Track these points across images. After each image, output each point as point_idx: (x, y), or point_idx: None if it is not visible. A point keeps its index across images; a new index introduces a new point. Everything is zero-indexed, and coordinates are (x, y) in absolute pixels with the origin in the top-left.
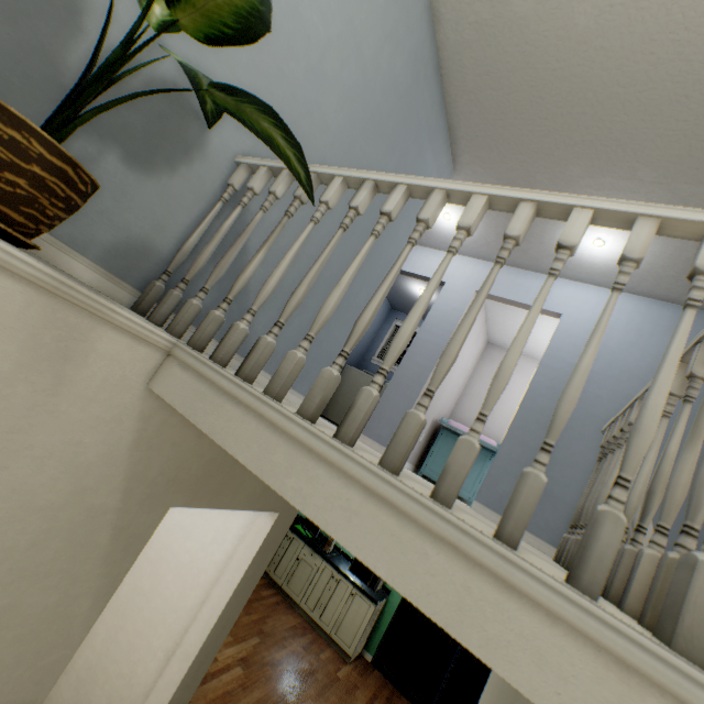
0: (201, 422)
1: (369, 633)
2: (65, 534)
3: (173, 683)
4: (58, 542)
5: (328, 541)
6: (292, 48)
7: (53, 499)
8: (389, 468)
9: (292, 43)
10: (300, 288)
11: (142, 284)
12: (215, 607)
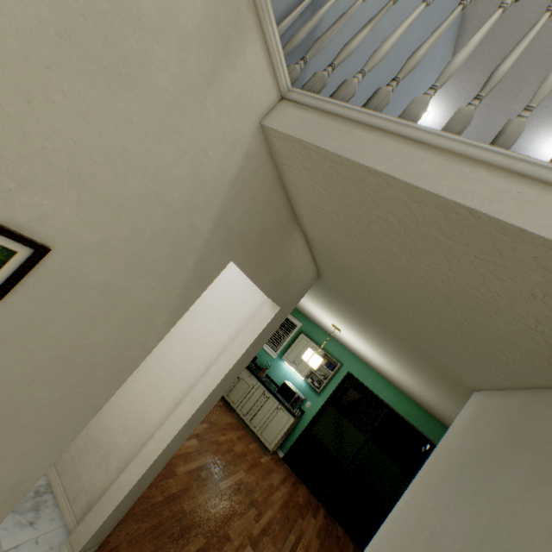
0: (329, 146)
1: (284, 438)
2: (172, 241)
3: (182, 419)
4: (166, 247)
5: (263, 369)
6: None
7: (175, 201)
8: None
9: None
10: (420, 51)
11: None
12: (220, 370)
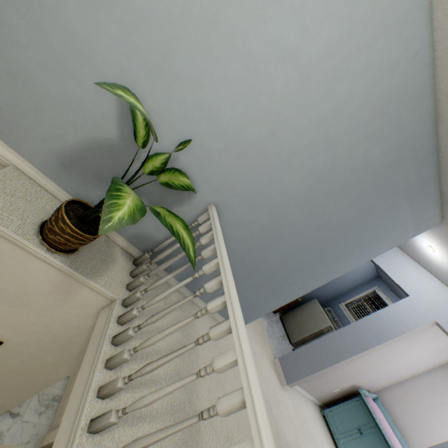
0: (88, 350)
1: None
2: (61, 343)
3: None
4: (58, 345)
5: None
6: (265, 152)
7: (58, 332)
8: None
9: (266, 150)
10: (156, 315)
11: (144, 250)
12: None
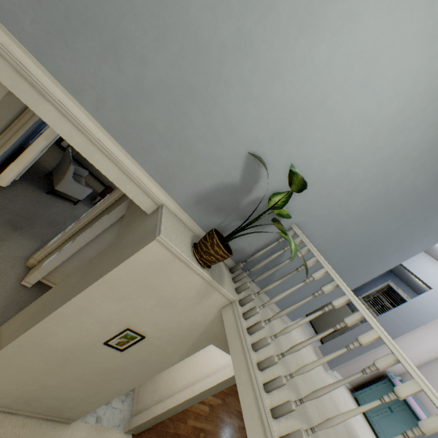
0: (229, 339)
1: None
2: (183, 336)
3: (185, 396)
4: (180, 338)
5: None
6: (339, 185)
7: (184, 327)
8: (272, 414)
9: (340, 183)
10: (283, 311)
11: (236, 260)
12: (209, 382)
